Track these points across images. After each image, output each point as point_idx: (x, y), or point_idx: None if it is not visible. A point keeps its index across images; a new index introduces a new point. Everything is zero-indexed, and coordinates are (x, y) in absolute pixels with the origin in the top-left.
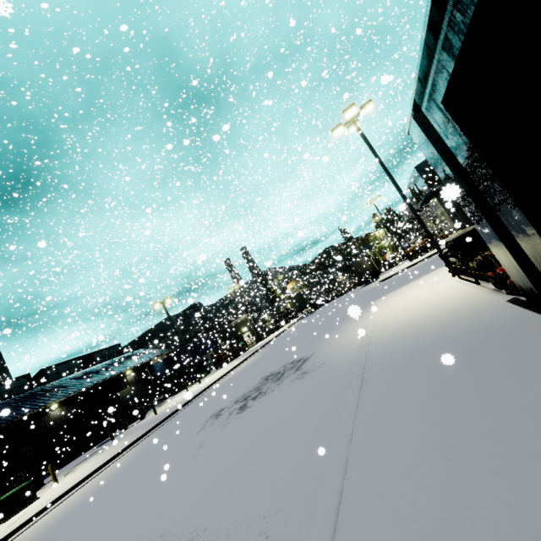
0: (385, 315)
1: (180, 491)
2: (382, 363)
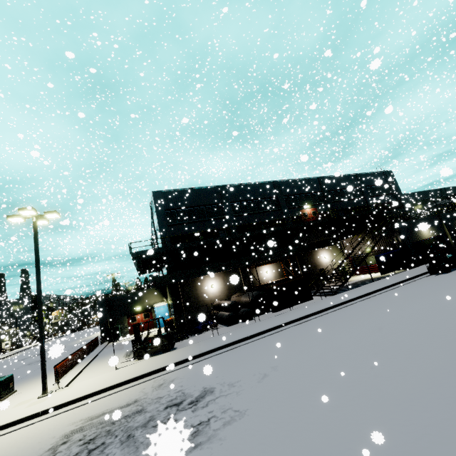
0: (95, 335)
1: (30, 361)
2: (86, 341)
